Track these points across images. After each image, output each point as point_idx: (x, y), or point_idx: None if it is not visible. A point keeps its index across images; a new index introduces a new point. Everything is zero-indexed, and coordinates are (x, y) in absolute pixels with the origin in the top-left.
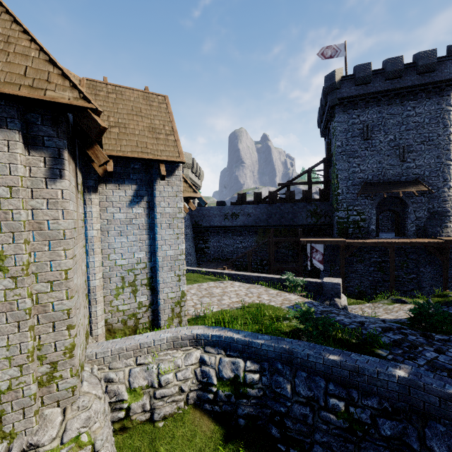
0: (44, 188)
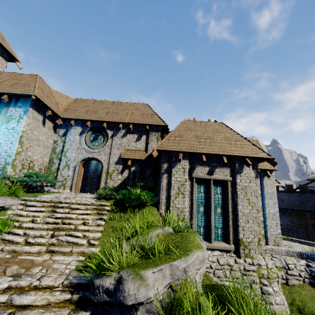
0: (255, 180)
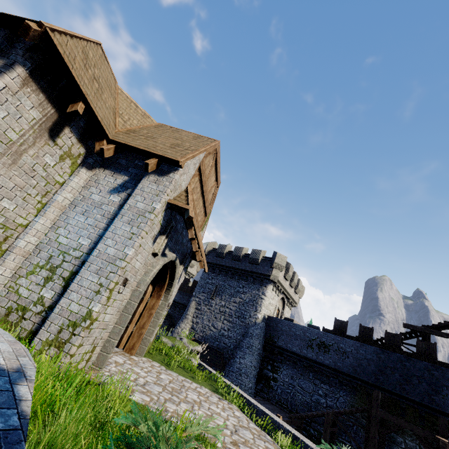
0: None
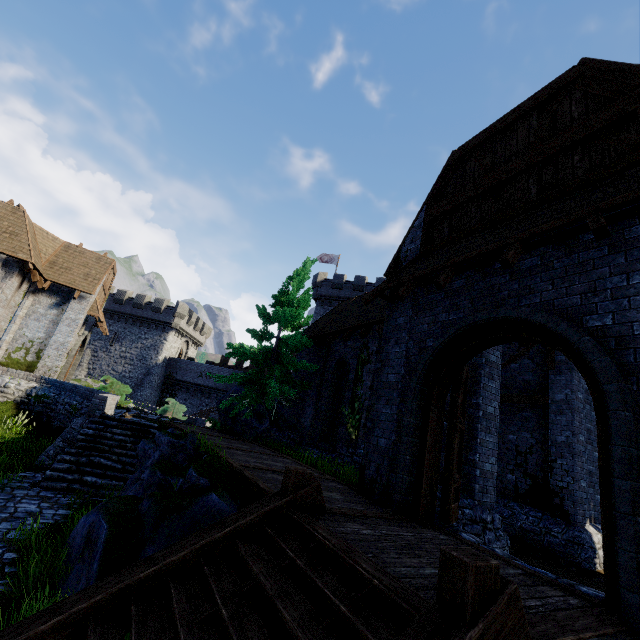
0: (0, 282)
